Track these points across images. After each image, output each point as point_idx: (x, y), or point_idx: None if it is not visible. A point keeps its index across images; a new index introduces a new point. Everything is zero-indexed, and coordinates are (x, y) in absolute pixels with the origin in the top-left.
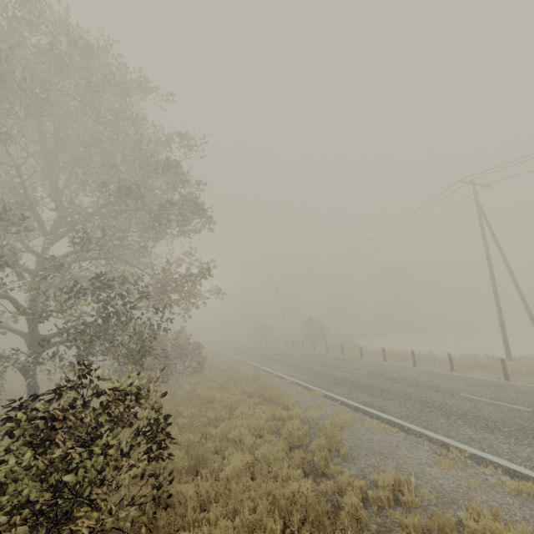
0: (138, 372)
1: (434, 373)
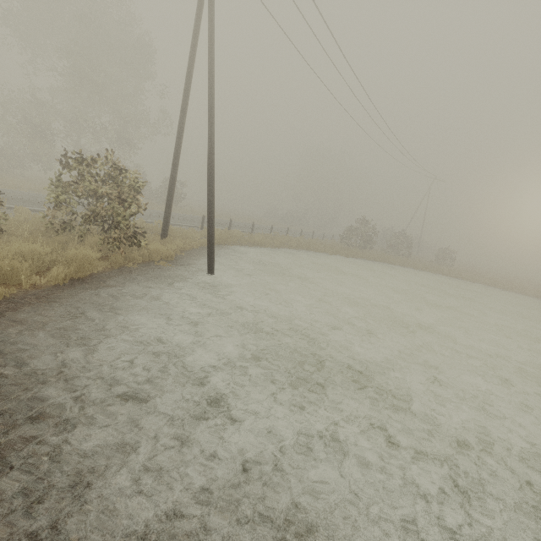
0: None
1: None
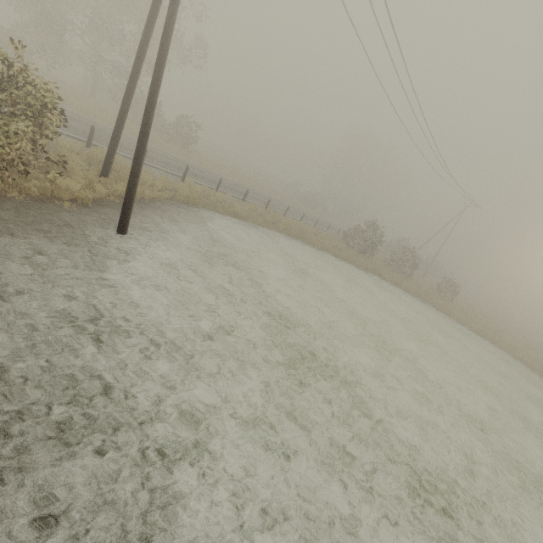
0: None
1: (78, 132)
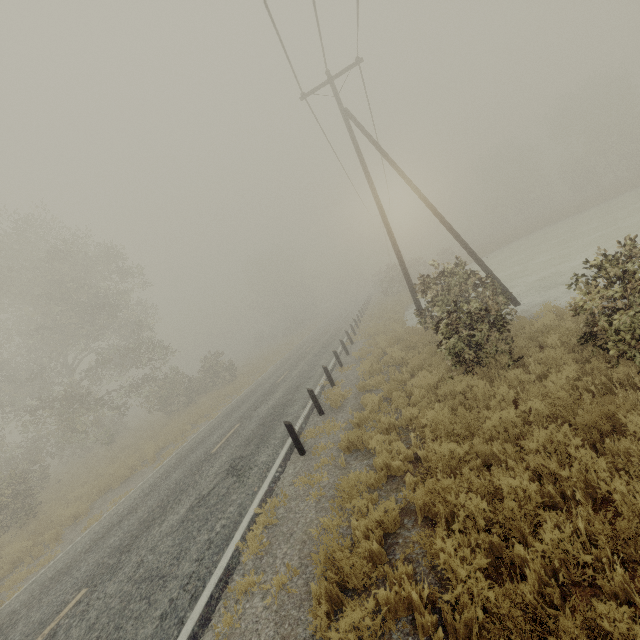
0: (0, 472)
1: (311, 377)
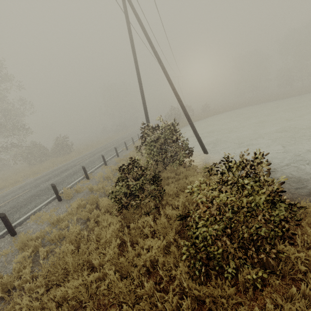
0: None
1: (88, 167)
